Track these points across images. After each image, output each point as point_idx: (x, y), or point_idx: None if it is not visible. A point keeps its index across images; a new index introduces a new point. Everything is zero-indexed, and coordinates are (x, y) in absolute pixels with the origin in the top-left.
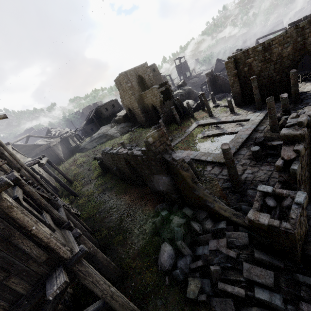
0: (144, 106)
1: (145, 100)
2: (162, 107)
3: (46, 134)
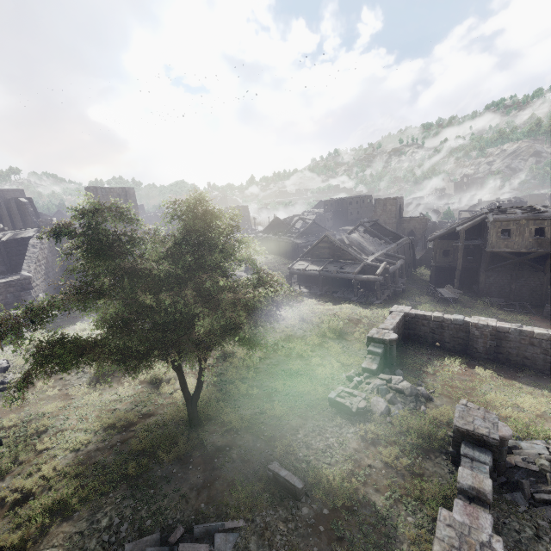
0: (398, 229)
1: (403, 224)
2: (422, 234)
3: (271, 222)
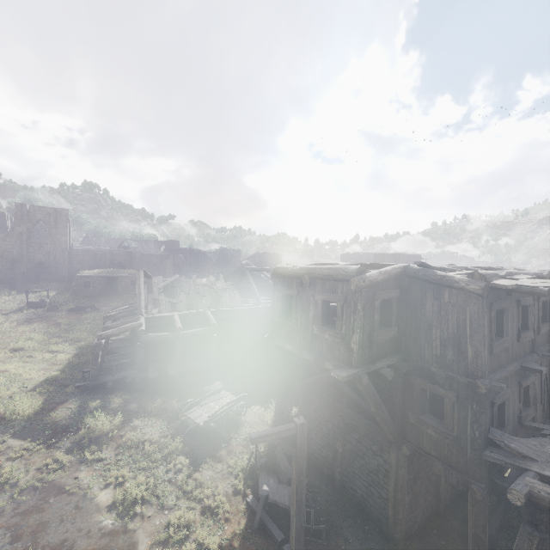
0: None
1: None
2: None
3: None
